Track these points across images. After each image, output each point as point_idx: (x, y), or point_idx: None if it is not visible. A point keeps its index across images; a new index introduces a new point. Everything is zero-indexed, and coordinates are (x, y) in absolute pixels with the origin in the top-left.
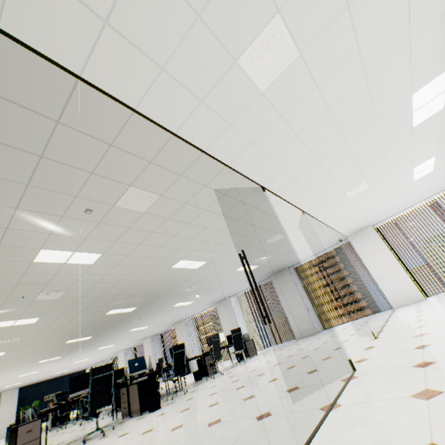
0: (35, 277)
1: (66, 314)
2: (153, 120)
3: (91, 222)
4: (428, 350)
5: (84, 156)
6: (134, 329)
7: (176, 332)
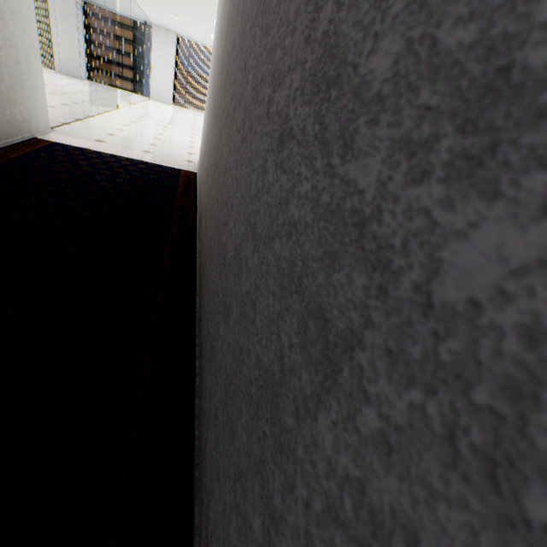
0: None
1: None
2: None
3: None
4: (147, 116)
5: None
6: None
7: None
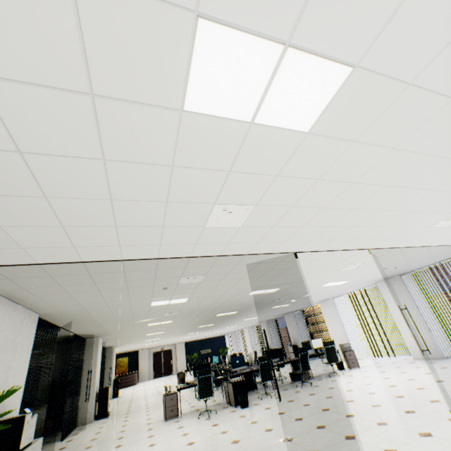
0: (157, 309)
1: (187, 318)
2: (172, 257)
3: (170, 290)
4: None
5: (146, 275)
6: (246, 319)
7: (286, 321)
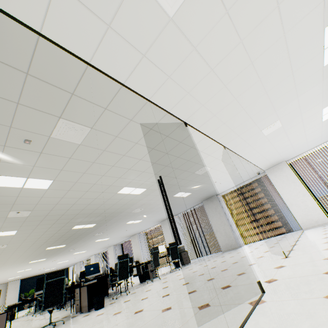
0: (0, 199)
1: (38, 228)
2: (63, 47)
3: (34, 152)
4: None
5: (4, 85)
6: (99, 240)
7: (132, 242)
